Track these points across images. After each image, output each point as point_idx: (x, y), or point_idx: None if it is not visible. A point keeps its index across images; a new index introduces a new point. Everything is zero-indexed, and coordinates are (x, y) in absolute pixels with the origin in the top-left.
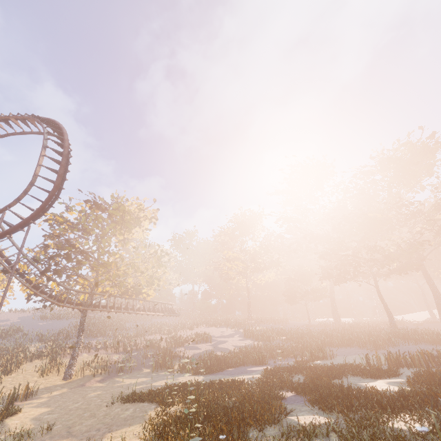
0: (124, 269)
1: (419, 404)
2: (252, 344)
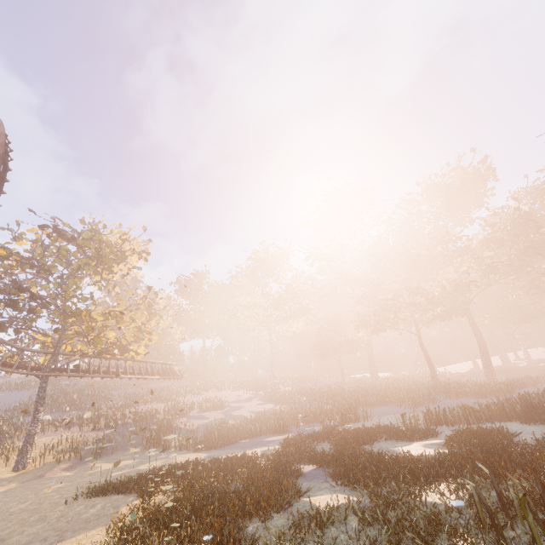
0: (102, 319)
1: (456, 469)
2: (274, 409)
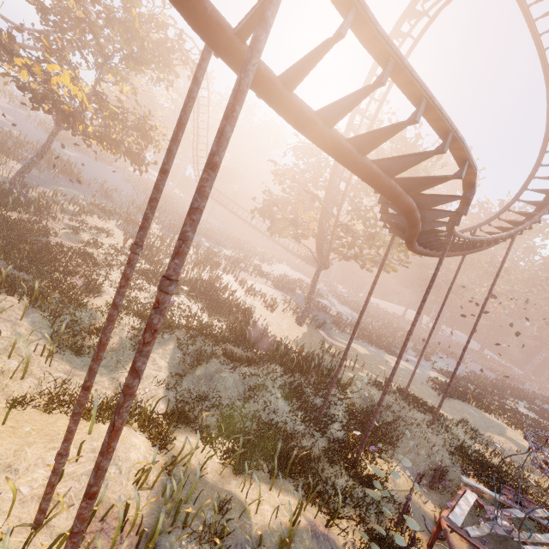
0: None
1: None
2: (354, 315)
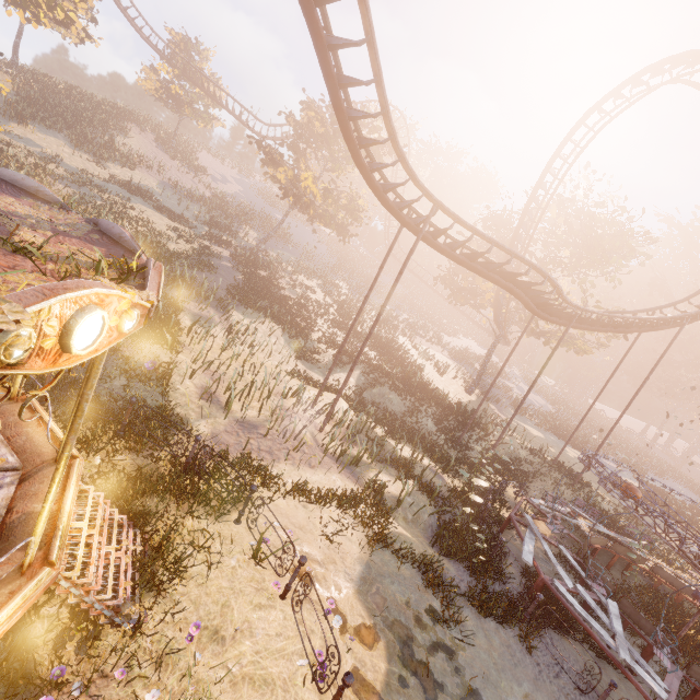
0: None
1: None
2: (548, 407)
